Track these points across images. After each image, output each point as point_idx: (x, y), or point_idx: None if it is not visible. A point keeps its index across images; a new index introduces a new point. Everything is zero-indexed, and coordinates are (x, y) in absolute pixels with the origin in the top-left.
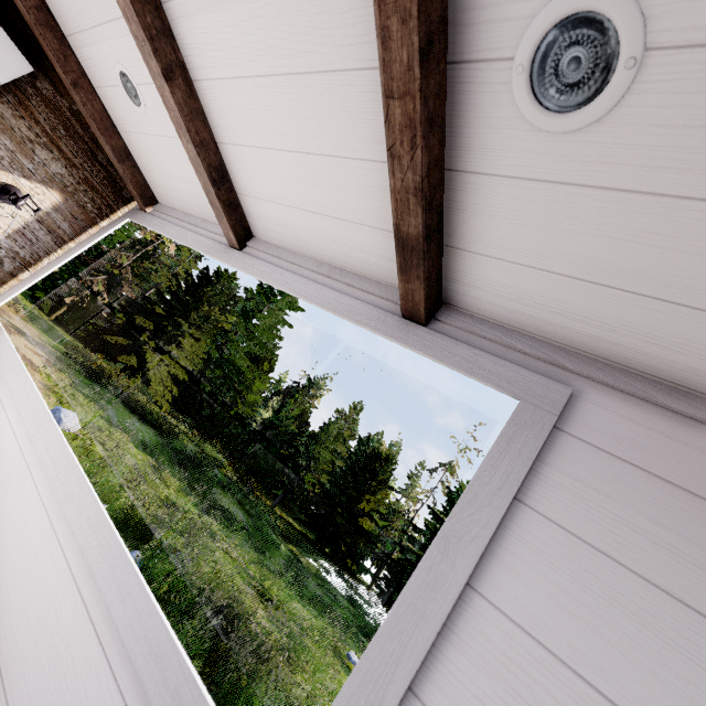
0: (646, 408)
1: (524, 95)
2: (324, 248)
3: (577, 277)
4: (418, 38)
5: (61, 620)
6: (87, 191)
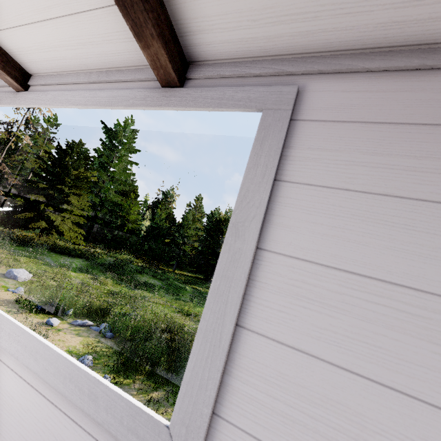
0: (353, 78)
1: None
2: (83, 57)
3: None
4: None
5: (2, 387)
6: None
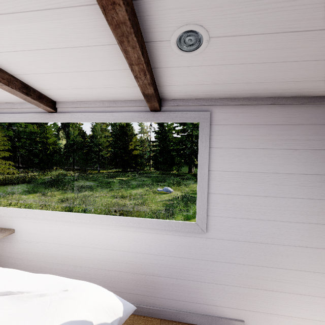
0: (227, 107)
1: (176, 49)
2: (101, 97)
3: (203, 84)
4: (140, 51)
5: (130, 237)
6: None
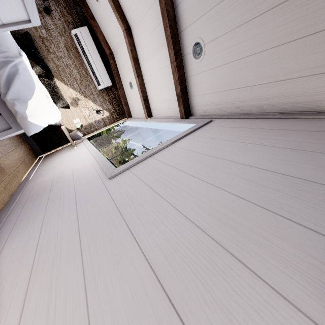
0: (228, 119)
1: (193, 58)
2: (167, 112)
3: (211, 93)
4: (173, 52)
5: (86, 164)
6: (115, 113)
